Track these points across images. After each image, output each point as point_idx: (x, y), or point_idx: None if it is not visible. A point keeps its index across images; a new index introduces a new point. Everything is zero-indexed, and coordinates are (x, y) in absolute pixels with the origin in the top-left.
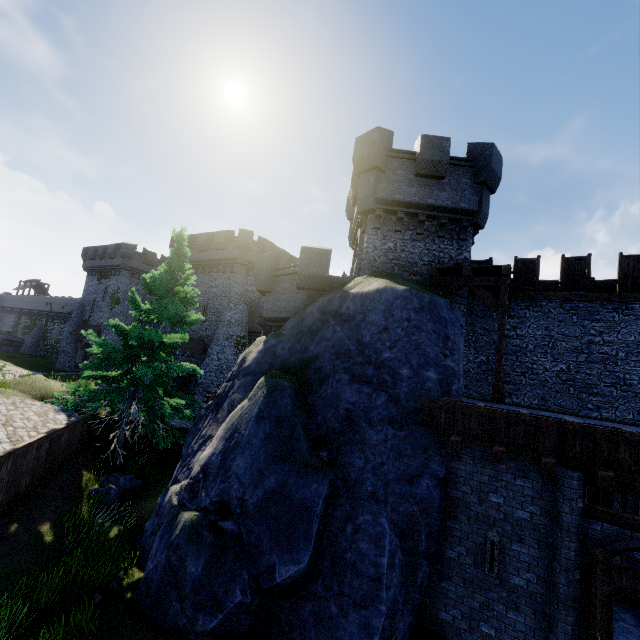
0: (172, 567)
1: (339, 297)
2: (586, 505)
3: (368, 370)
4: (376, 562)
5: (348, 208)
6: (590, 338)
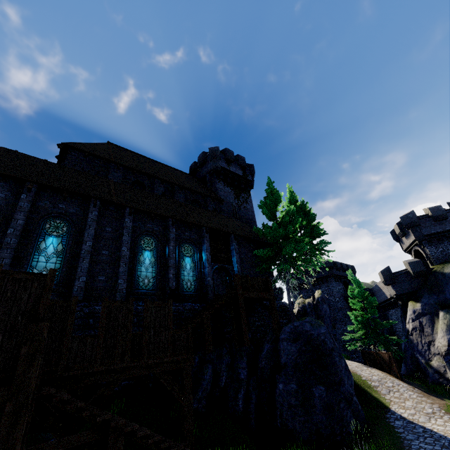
0: None
1: (441, 276)
2: None
3: None
4: None
5: (394, 238)
6: None
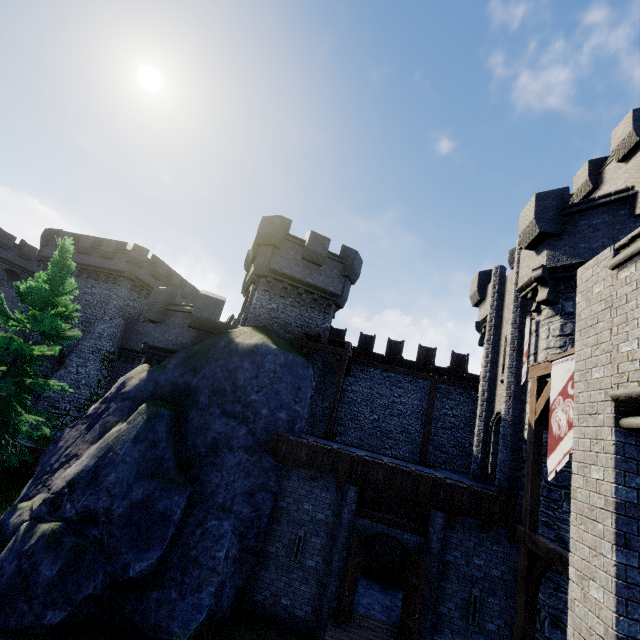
0: (23, 574)
1: (225, 343)
2: (357, 508)
3: (237, 407)
4: (215, 556)
5: (247, 261)
6: (394, 399)
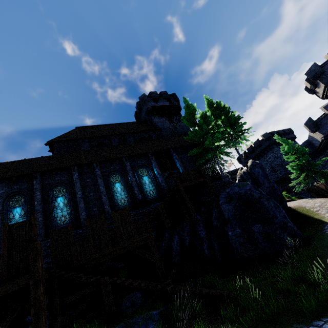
0: None
1: None
2: None
3: None
4: None
5: (309, 92)
6: None
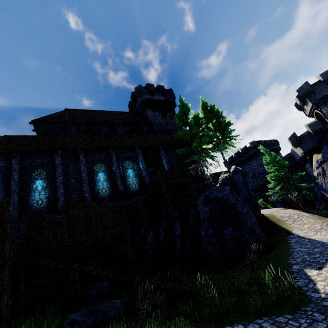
0: None
1: None
2: None
3: None
4: None
5: (298, 108)
6: None
